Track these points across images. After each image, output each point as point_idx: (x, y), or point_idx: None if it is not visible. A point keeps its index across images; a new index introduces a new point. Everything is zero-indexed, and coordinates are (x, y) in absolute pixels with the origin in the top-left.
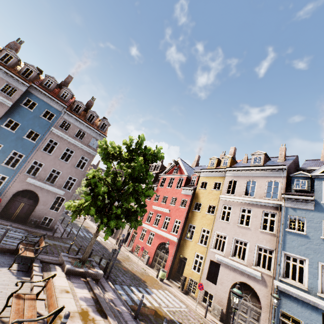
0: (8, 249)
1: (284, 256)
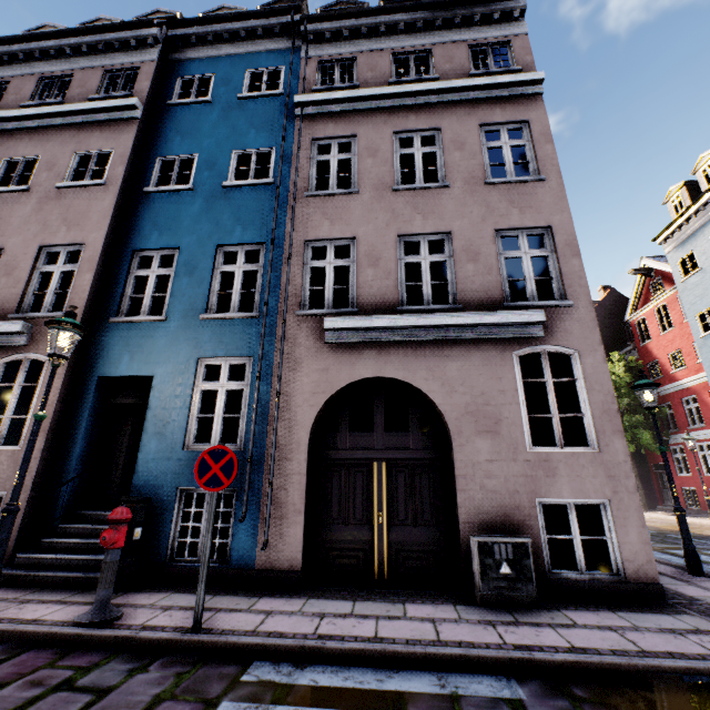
0: None
1: None
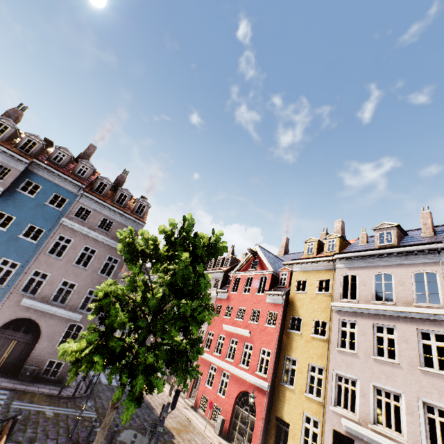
0: None
1: None
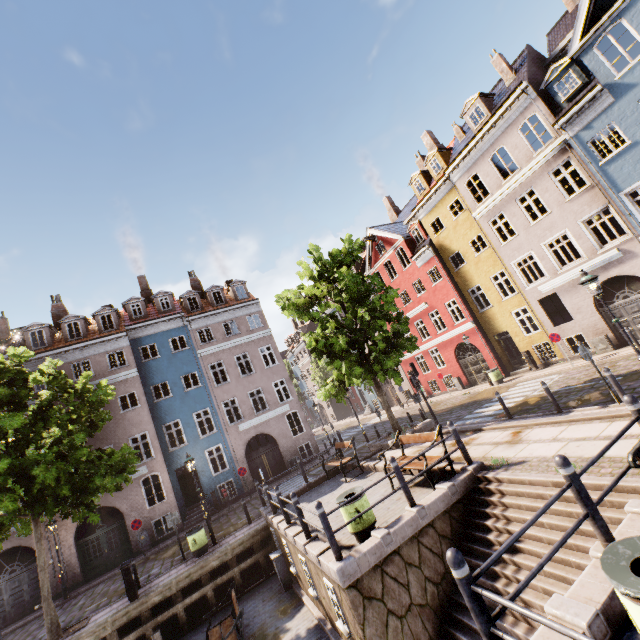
0: (321, 479)
1: (628, 198)
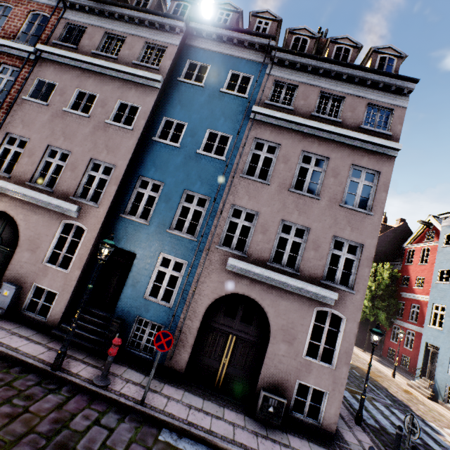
0: None
1: None
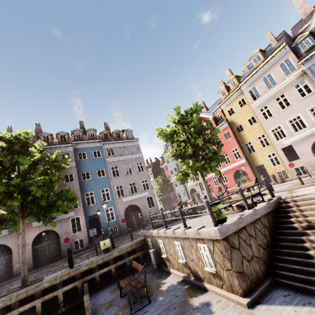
0: (172, 220)
1: None
